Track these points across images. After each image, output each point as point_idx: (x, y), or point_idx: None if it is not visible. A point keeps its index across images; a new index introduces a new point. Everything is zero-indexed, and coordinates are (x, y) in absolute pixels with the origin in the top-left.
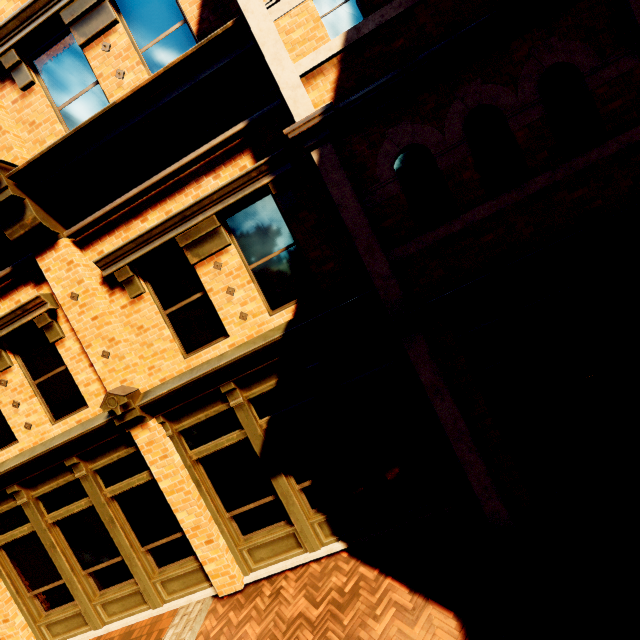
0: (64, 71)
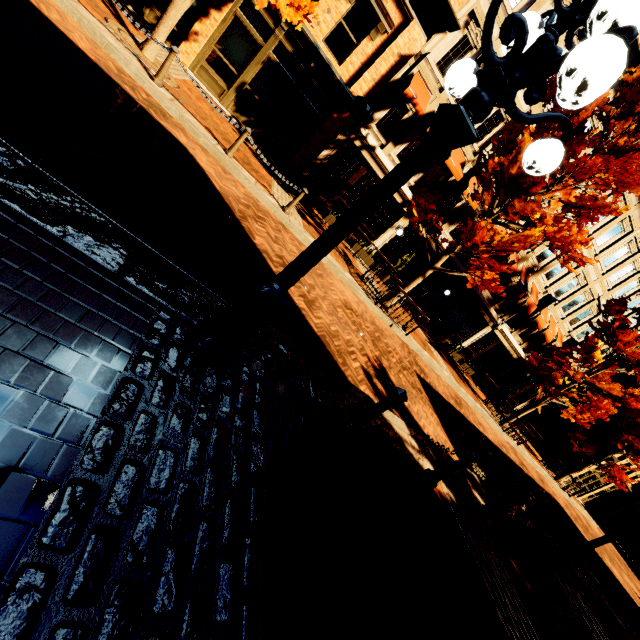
0: None
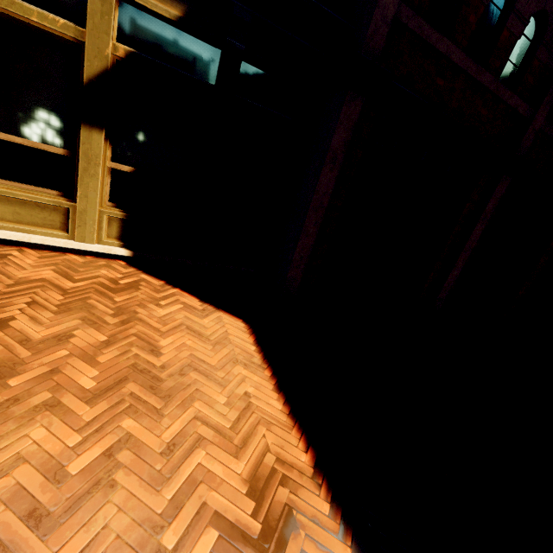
0: None
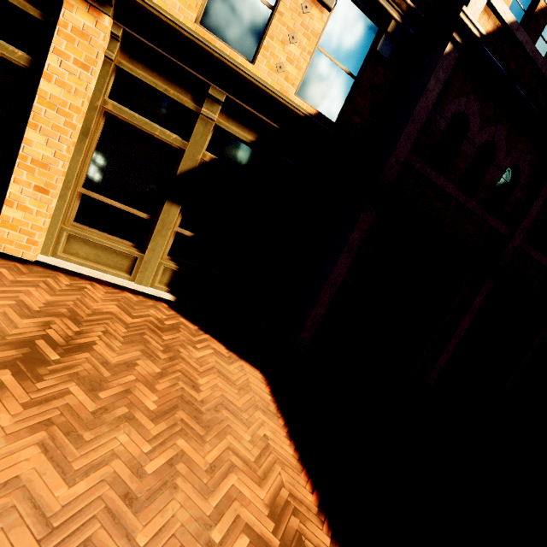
0: None
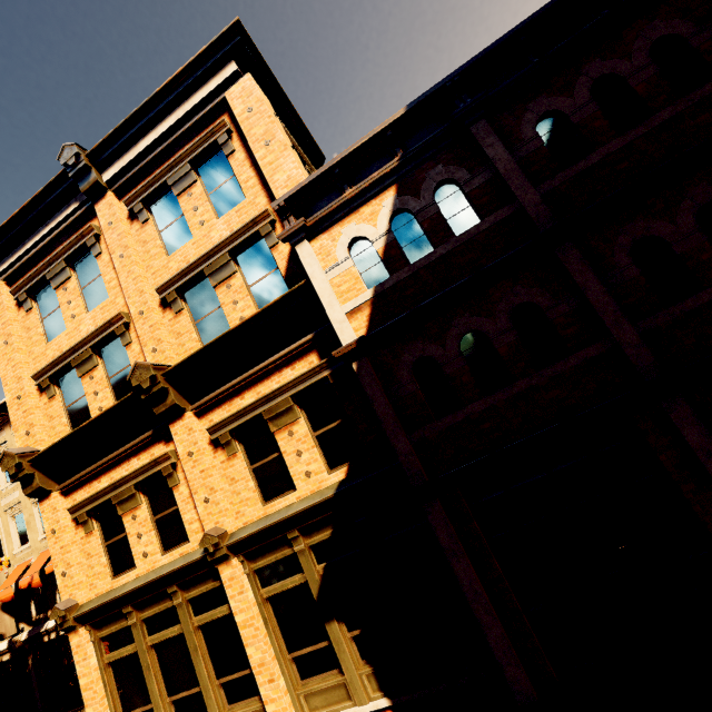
0: (202, 300)
